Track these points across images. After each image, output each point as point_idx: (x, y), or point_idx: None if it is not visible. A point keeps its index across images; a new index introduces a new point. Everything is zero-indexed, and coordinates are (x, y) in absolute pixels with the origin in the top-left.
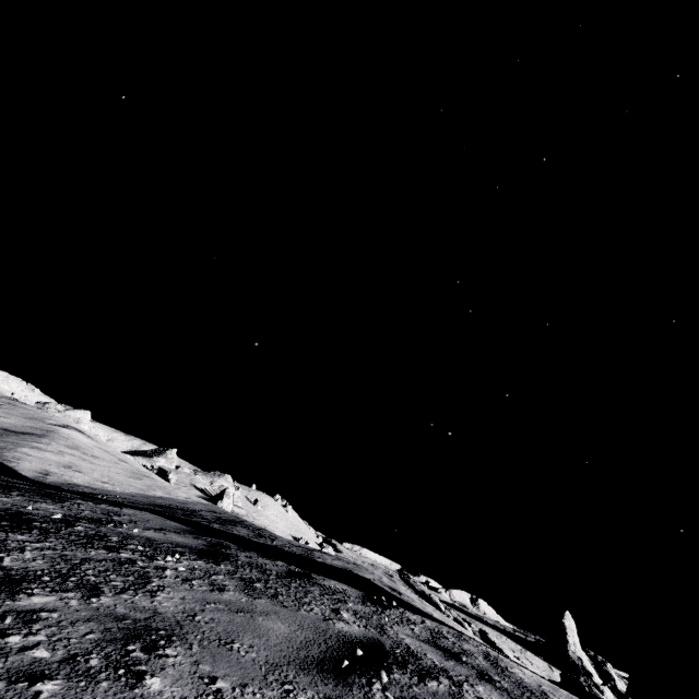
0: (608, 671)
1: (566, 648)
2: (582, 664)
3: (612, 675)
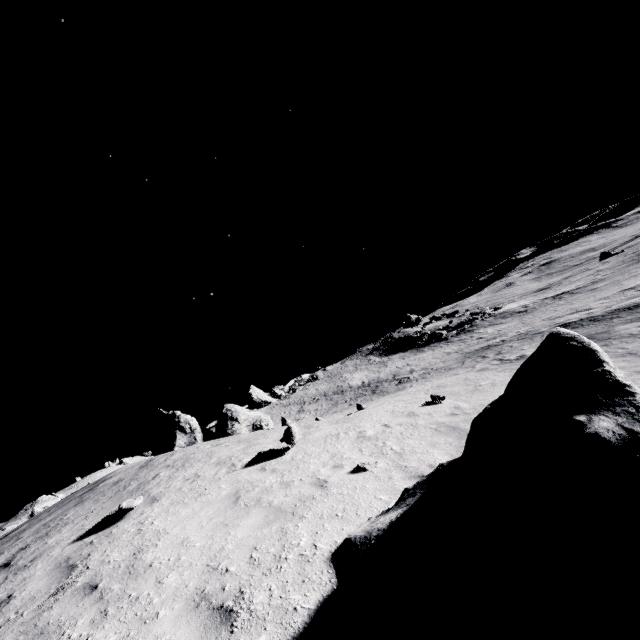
0: (275, 392)
1: (254, 400)
2: (261, 400)
3: (276, 392)
